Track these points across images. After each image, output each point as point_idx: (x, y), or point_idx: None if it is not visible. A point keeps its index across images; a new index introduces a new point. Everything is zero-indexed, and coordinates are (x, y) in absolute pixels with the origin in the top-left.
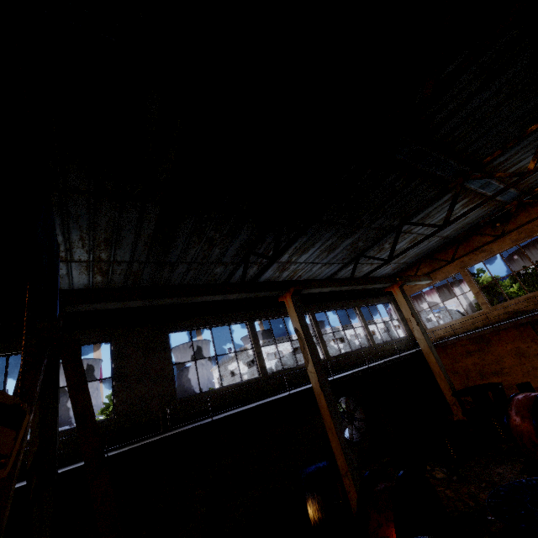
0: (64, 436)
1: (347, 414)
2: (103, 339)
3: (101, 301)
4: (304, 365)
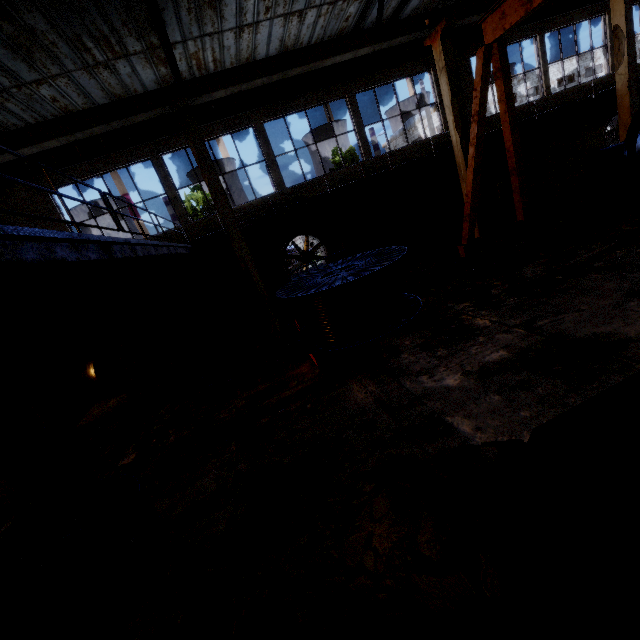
0: (420, 145)
1: (616, 131)
2: (426, 68)
3: (471, 14)
4: (587, 82)
